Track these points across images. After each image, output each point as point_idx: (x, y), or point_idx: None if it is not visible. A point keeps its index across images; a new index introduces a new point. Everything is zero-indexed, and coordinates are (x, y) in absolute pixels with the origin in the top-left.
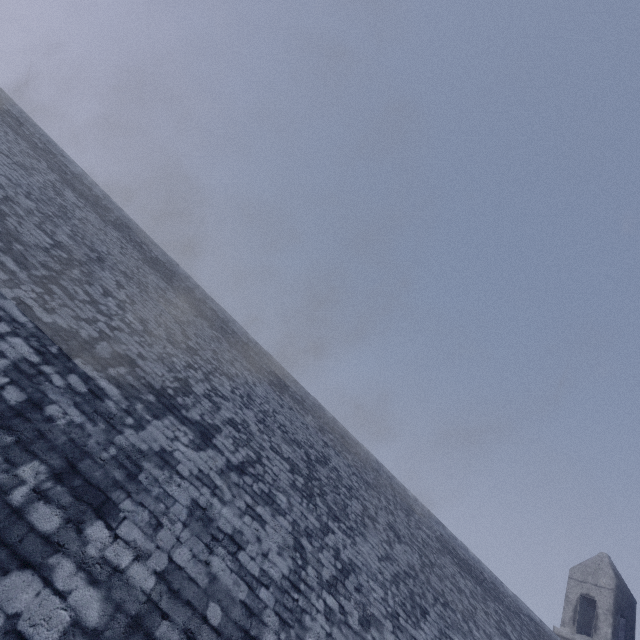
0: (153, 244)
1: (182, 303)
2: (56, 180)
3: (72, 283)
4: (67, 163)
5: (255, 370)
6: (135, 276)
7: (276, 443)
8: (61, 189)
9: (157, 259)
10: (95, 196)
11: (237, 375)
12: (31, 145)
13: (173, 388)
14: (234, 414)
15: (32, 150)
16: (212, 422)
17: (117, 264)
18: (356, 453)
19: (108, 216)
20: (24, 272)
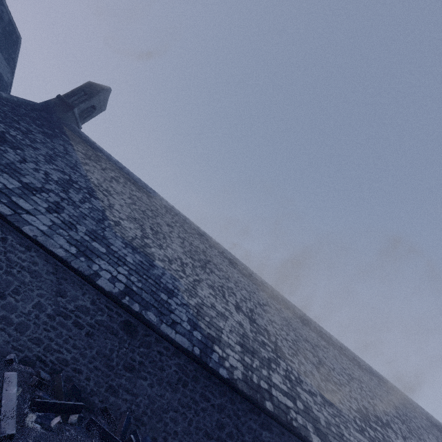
0: (294, 307)
1: (323, 341)
2: (268, 297)
3: (332, 376)
4: (255, 277)
5: (353, 364)
6: (315, 342)
7: (390, 410)
8: (273, 303)
9: (301, 316)
10: (271, 291)
11: (359, 376)
12: (248, 278)
13: (373, 410)
14: (380, 406)
15: (252, 283)
16: (385, 418)
17: (311, 340)
18: (389, 386)
19: (280, 302)
20: (334, 387)
